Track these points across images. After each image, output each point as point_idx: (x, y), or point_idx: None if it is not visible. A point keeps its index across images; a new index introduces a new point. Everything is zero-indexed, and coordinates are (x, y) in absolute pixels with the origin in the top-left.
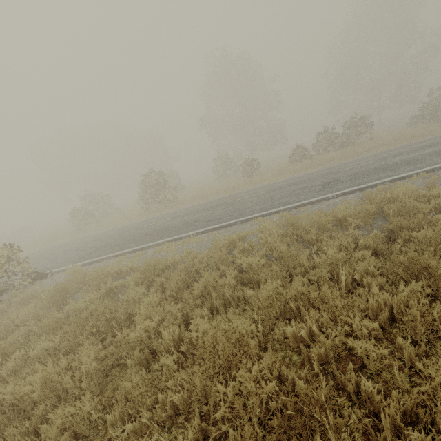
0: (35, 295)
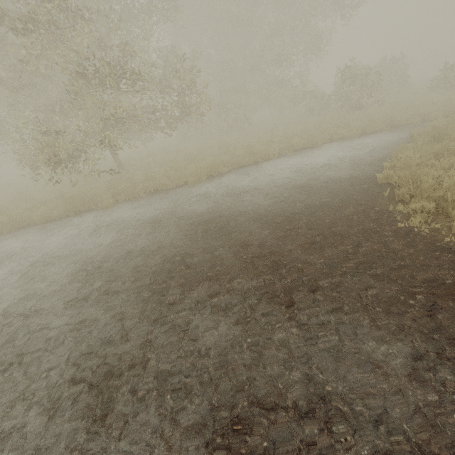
0: None
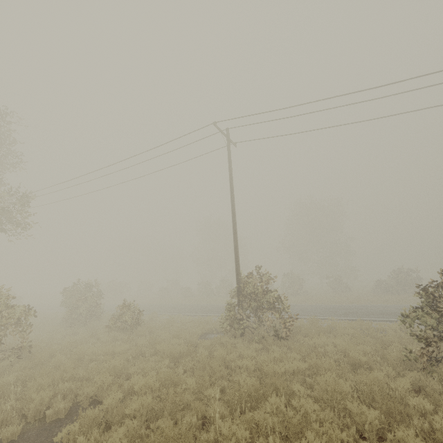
0: None
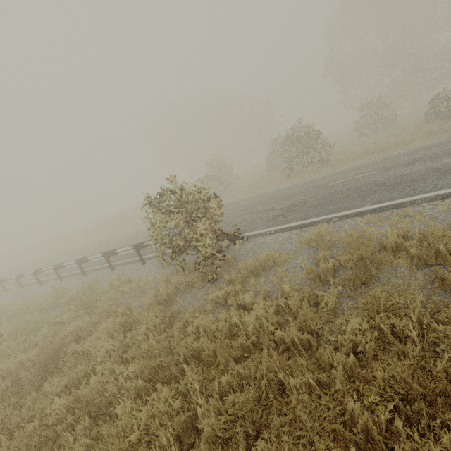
0: (267, 264)
